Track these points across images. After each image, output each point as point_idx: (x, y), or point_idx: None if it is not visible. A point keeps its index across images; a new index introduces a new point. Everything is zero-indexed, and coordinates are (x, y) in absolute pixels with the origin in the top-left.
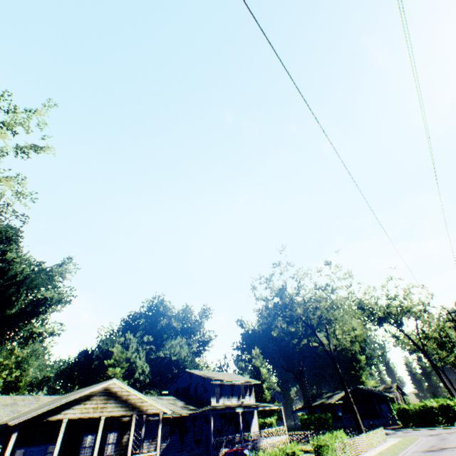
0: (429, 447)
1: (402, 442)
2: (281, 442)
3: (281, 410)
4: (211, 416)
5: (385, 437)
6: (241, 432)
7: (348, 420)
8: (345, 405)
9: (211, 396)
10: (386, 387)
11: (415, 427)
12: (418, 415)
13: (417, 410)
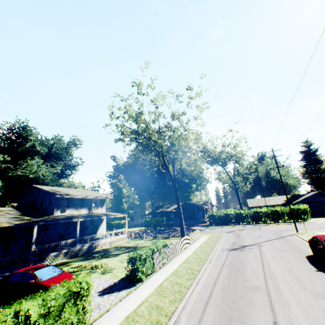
0: (232, 244)
1: (211, 240)
2: (120, 240)
3: (126, 218)
4: (34, 227)
5: (199, 235)
6: (77, 237)
7: (176, 221)
8: (176, 212)
9: (54, 208)
10: (204, 202)
11: (216, 225)
12: (221, 219)
13: (221, 216)
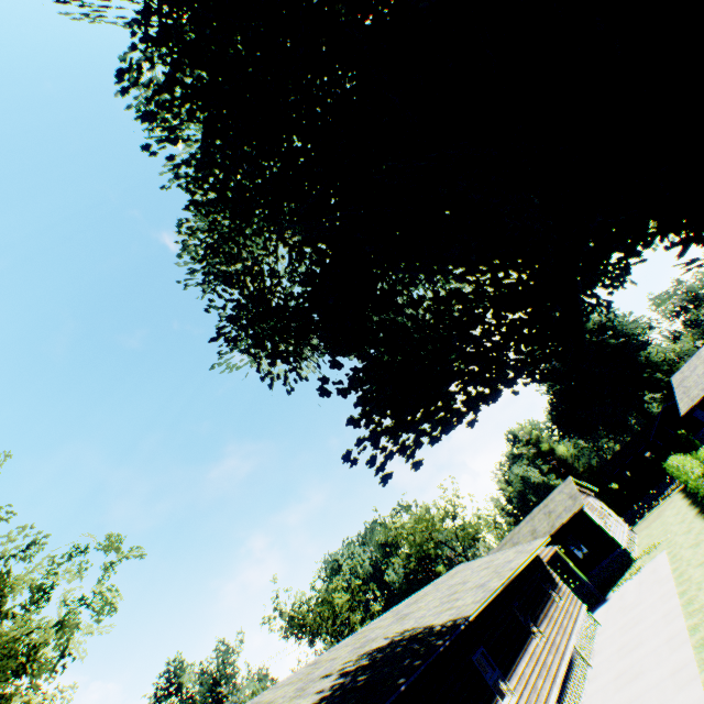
0: None
1: None
2: None
3: None
4: None
5: None
6: None
7: None
8: None
9: None
10: None
11: None
12: None
13: None
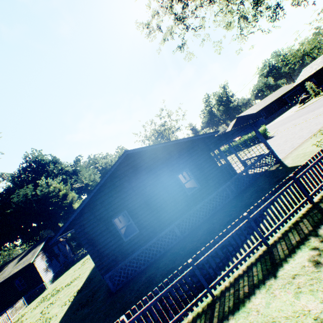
0: None
1: None
2: None
3: None
4: None
5: None
6: None
7: None
8: None
9: None
10: None
11: None
12: None
13: None
